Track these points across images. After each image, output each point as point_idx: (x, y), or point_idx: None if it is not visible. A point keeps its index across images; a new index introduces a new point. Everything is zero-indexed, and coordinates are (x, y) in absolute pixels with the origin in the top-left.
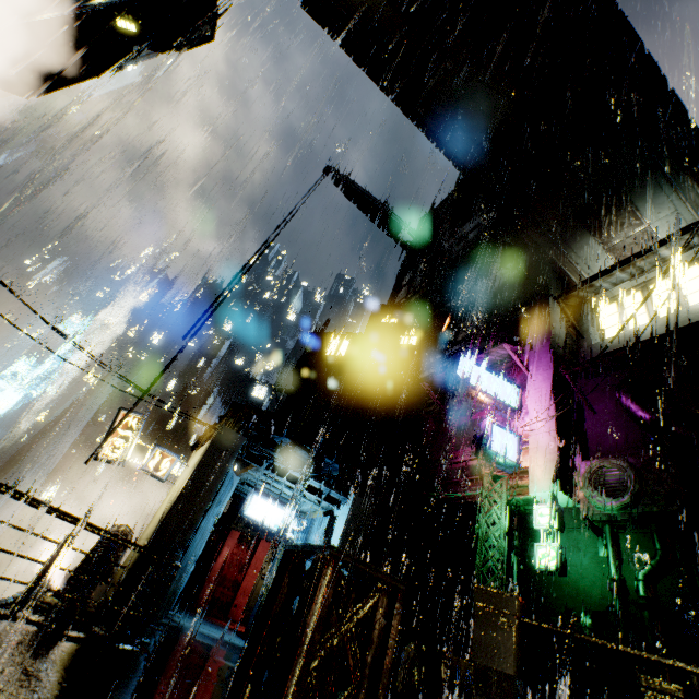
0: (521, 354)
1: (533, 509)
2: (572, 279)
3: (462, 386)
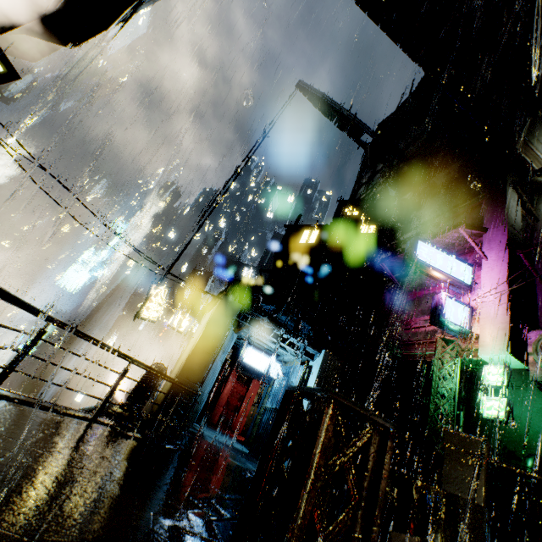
0: (475, 237)
1: (481, 369)
2: (532, 165)
3: (419, 265)
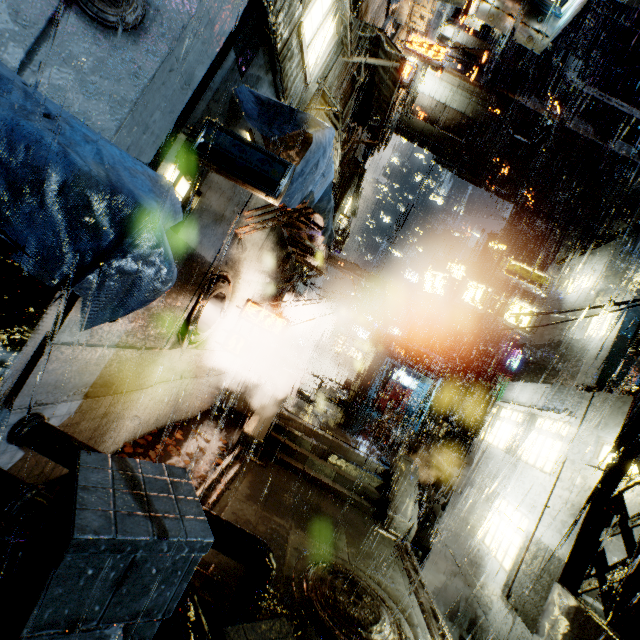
0: None
1: None
2: None
3: (503, 331)
